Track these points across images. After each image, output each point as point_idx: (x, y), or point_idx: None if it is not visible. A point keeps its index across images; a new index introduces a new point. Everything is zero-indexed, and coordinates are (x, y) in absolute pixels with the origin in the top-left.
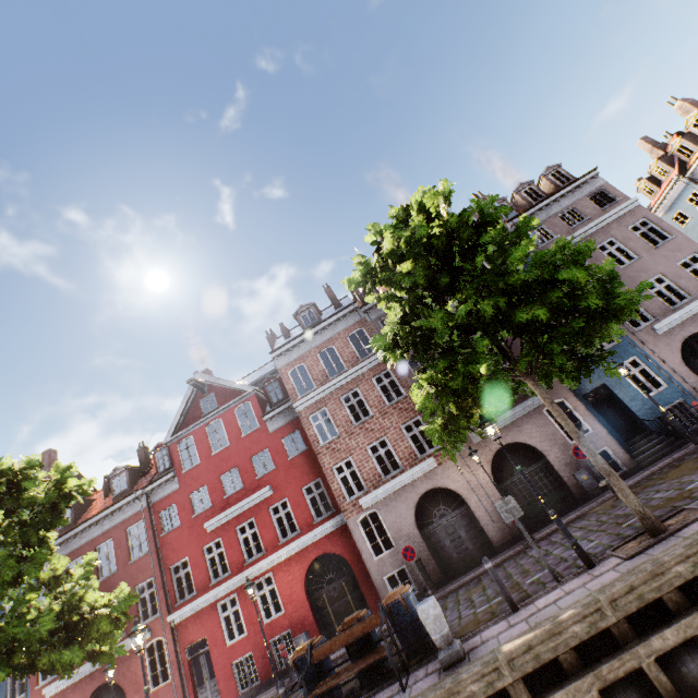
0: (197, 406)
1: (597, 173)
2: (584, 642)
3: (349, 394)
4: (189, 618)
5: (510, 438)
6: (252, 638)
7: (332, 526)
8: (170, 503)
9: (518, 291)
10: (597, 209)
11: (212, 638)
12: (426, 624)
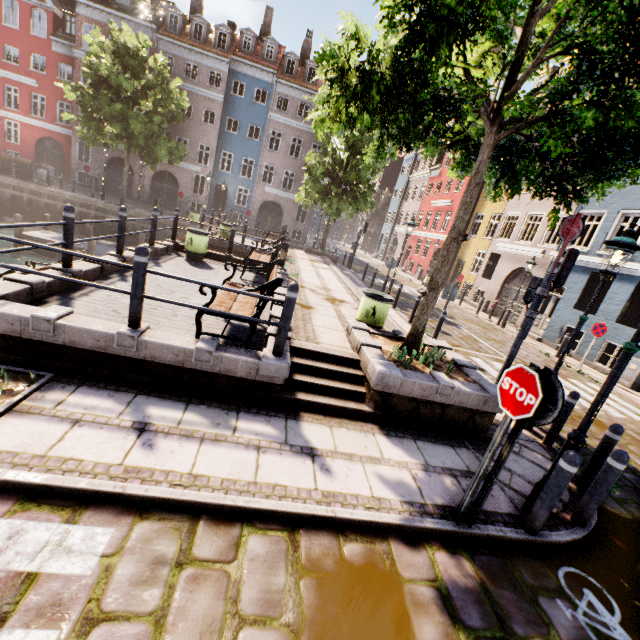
0: None
1: None
2: (69, 201)
3: None
4: None
5: (172, 171)
6: None
7: (65, 132)
8: None
9: (118, 118)
10: None
11: None
12: (38, 174)
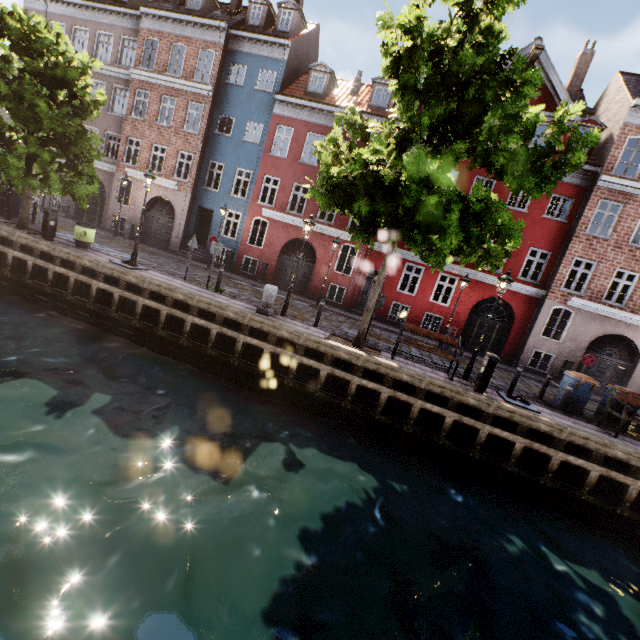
0: None
1: None
2: None
3: None
4: (381, 254)
5: None
6: (416, 301)
7: (528, 291)
8: None
9: None
10: None
11: (390, 278)
12: None
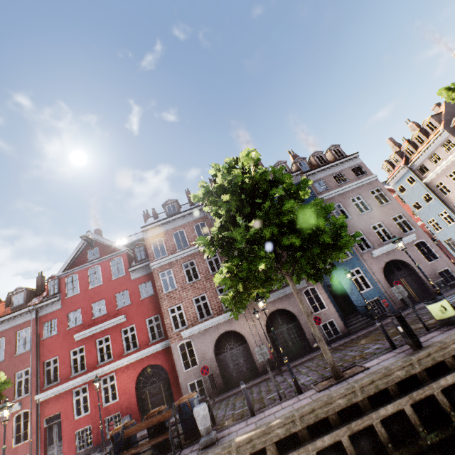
0: (85, 254)
1: (358, 155)
2: (282, 439)
3: (188, 262)
4: (51, 398)
5: (280, 306)
6: (93, 416)
7: (161, 346)
8: (53, 317)
9: (287, 226)
10: (354, 177)
11: (64, 413)
12: (197, 420)
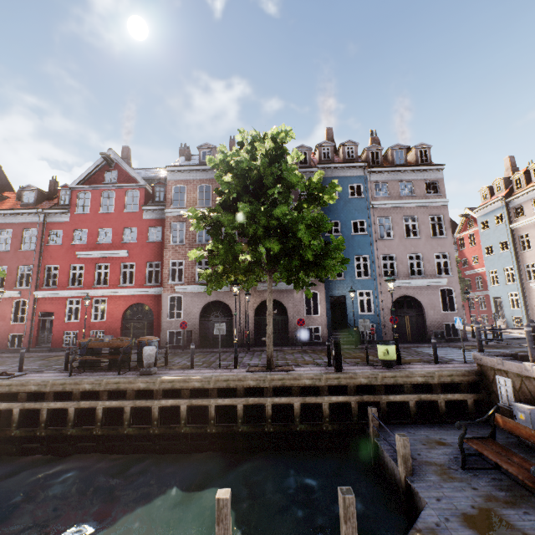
0: (103, 174)
1: (442, 168)
2: (197, 389)
3: None
4: (47, 298)
5: (277, 297)
6: (81, 325)
7: (154, 291)
8: (59, 228)
9: (274, 229)
10: (423, 193)
11: (57, 314)
12: (144, 355)
